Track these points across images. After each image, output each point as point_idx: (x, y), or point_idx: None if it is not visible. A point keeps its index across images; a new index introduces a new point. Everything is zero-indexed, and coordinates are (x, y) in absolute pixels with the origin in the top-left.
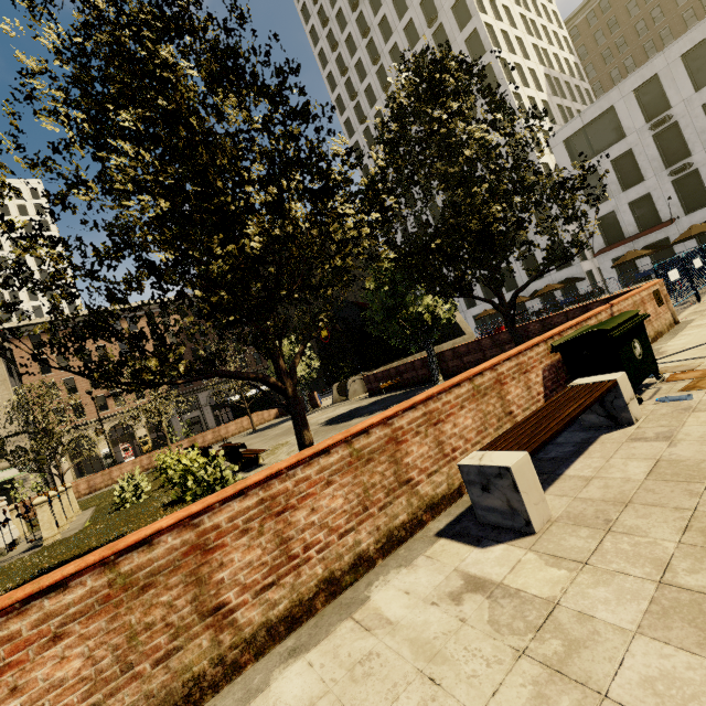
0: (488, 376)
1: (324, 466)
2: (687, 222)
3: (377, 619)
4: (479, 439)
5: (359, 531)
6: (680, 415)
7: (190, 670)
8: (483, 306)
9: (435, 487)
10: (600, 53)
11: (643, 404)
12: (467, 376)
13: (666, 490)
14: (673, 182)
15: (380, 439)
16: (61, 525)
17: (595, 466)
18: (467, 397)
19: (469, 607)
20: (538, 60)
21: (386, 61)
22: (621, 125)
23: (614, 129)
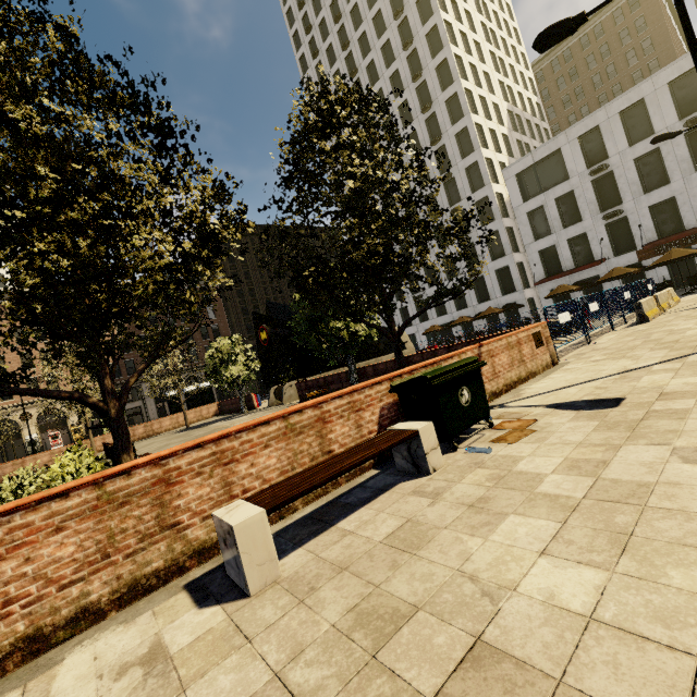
0: (308, 414)
1: (57, 510)
2: (616, 263)
3: (42, 690)
4: (282, 479)
5: (90, 581)
6: (467, 469)
7: None
8: (435, 321)
9: (210, 530)
10: (561, 98)
11: (457, 451)
12: (279, 414)
13: (381, 558)
14: (606, 225)
15: (145, 481)
16: None
17: (364, 519)
18: (276, 436)
19: (121, 685)
20: (503, 96)
21: (363, 75)
22: (566, 167)
23: (560, 170)
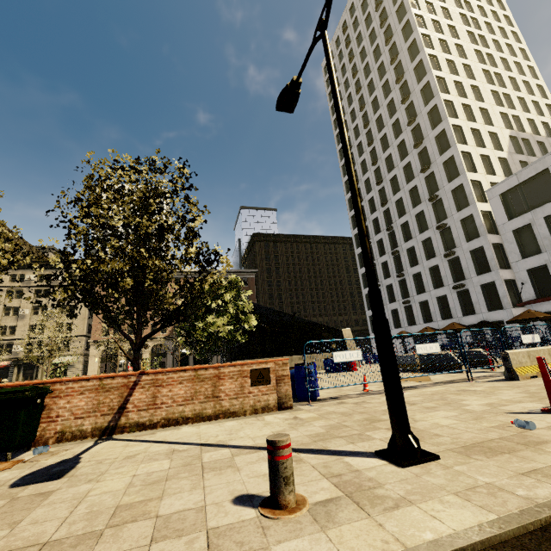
0: None
1: None
2: None
3: None
4: None
5: None
6: None
7: None
8: (421, 326)
9: None
10: None
11: None
12: None
13: None
14: None
15: None
16: None
17: None
18: None
19: None
20: (506, 124)
21: (373, 126)
22: None
23: (550, 189)
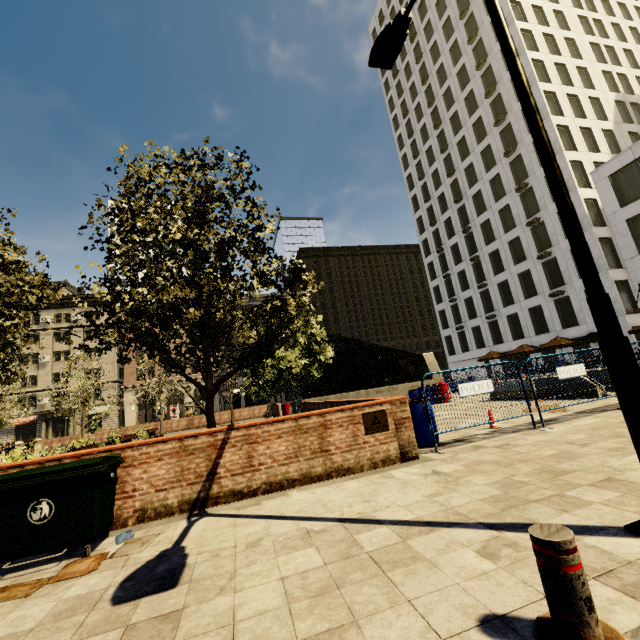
0: None
1: None
2: None
3: None
4: None
5: None
6: None
7: None
8: (510, 344)
9: None
10: None
11: None
12: None
13: None
14: None
15: None
16: None
17: None
18: None
19: None
20: (611, 86)
21: (440, 103)
22: None
23: None
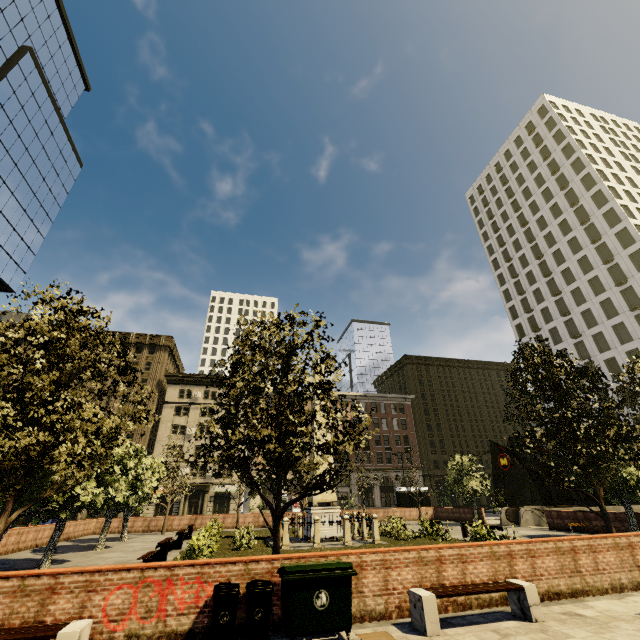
0: None
1: None
2: None
3: None
4: None
5: None
6: None
7: (635, 578)
8: None
9: None
10: None
11: None
12: None
13: None
14: None
15: None
16: (366, 536)
17: None
18: None
19: None
20: None
21: (548, 258)
22: None
23: None
